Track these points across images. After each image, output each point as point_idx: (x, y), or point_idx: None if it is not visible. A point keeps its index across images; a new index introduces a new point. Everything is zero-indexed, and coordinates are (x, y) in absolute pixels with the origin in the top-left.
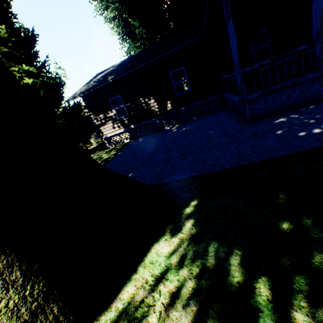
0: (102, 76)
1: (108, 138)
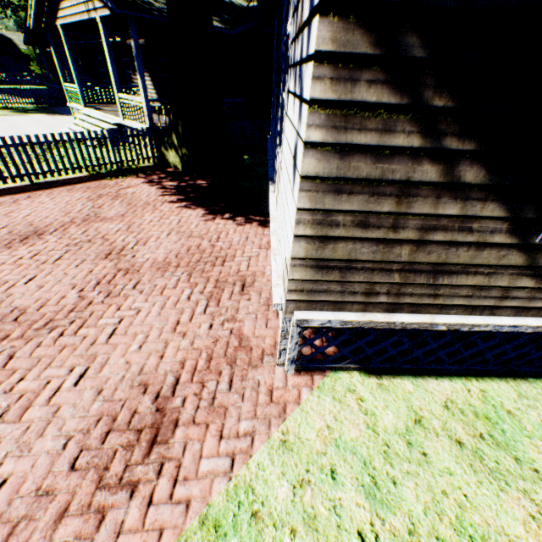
0: None
1: None
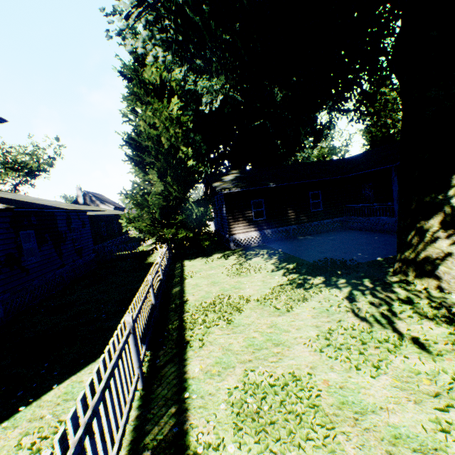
0: (237, 179)
1: (235, 238)
